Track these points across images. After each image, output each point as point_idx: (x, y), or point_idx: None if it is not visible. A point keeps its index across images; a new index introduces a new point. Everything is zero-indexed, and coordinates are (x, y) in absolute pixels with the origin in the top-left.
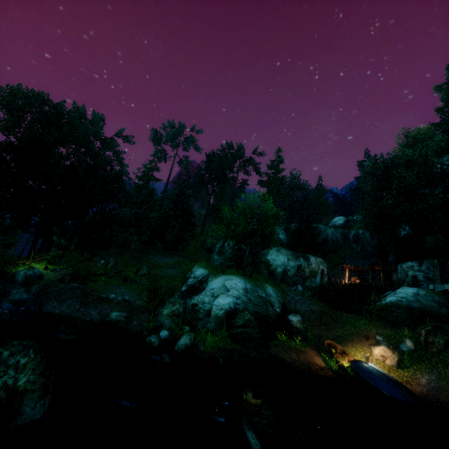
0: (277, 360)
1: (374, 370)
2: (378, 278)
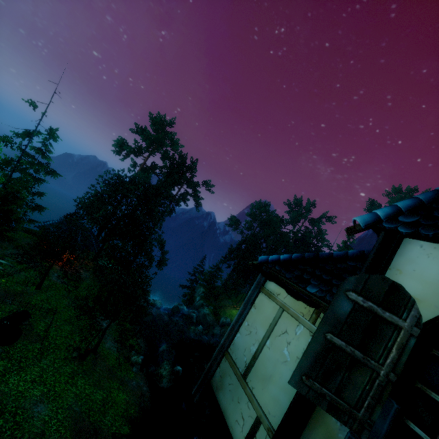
0: None
1: None
2: None
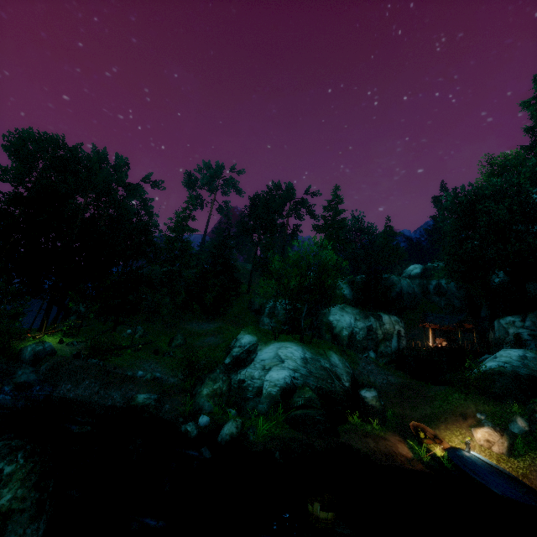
0: (350, 450)
1: (479, 461)
2: (470, 338)
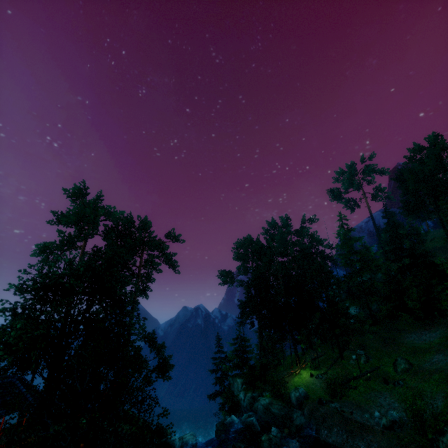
0: None
1: None
2: None
